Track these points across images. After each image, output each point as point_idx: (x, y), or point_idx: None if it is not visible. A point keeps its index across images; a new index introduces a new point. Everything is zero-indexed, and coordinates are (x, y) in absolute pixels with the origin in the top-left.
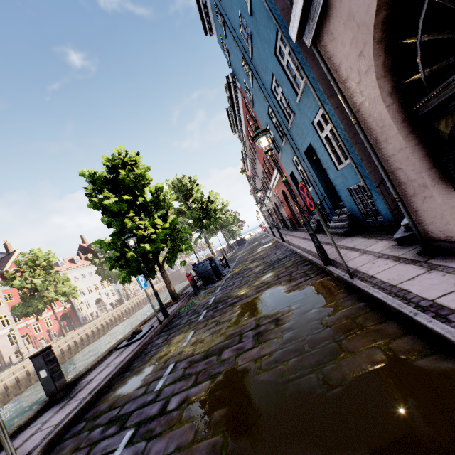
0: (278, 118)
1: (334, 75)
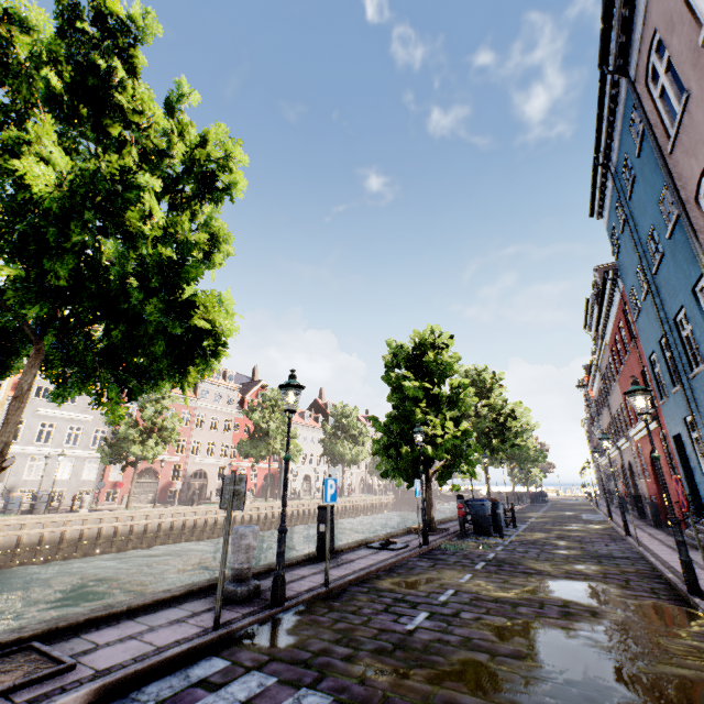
0: (675, 355)
1: None
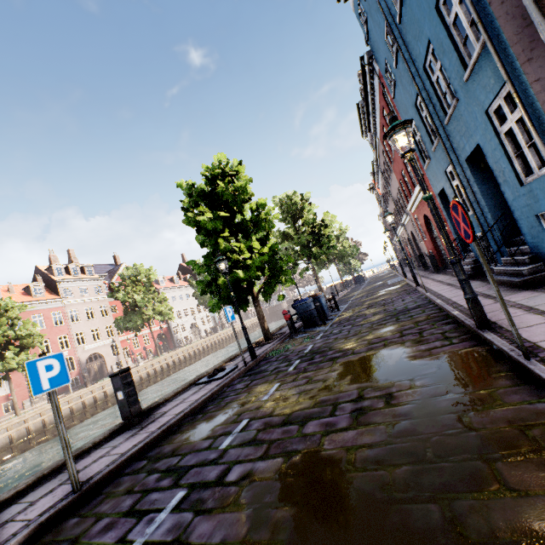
0: (430, 109)
1: (544, 11)
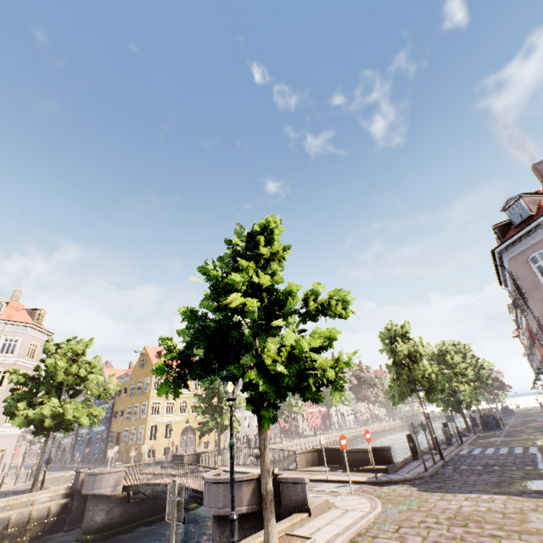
0: None
1: None
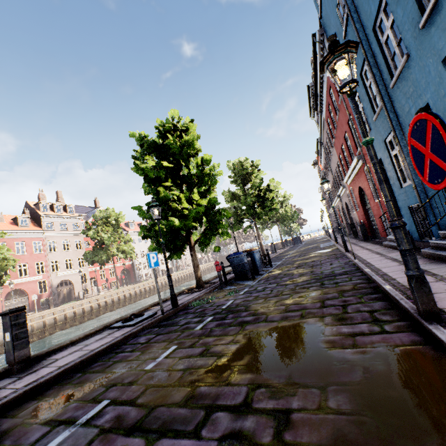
0: (375, 75)
1: None
